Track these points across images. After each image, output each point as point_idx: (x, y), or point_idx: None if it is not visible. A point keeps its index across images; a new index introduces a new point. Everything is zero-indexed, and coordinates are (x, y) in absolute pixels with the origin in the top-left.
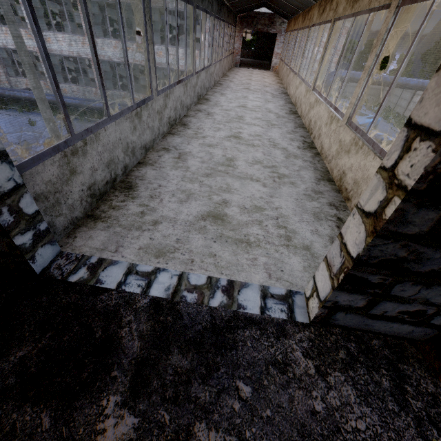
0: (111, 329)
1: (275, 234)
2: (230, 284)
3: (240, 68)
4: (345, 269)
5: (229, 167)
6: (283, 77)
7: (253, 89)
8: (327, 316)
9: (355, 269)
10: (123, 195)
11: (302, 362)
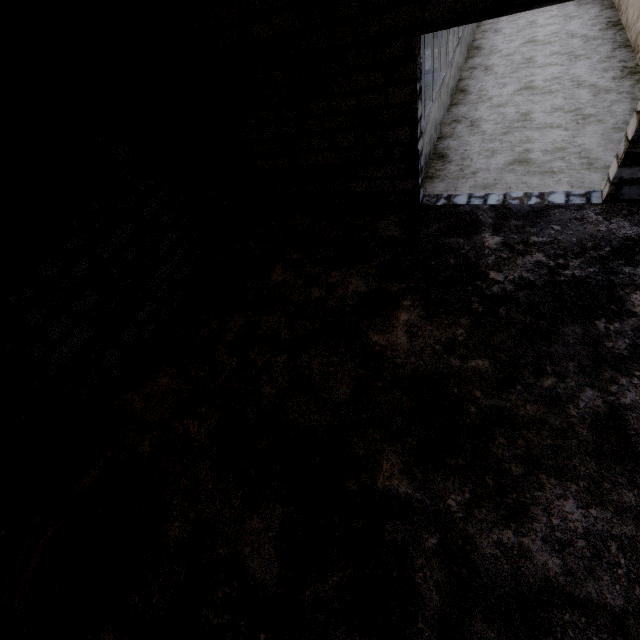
0: (473, 217)
1: (577, 164)
2: (541, 194)
3: None
4: (625, 150)
5: (525, 121)
6: None
7: None
8: (615, 193)
9: (631, 147)
10: (440, 162)
11: (594, 217)
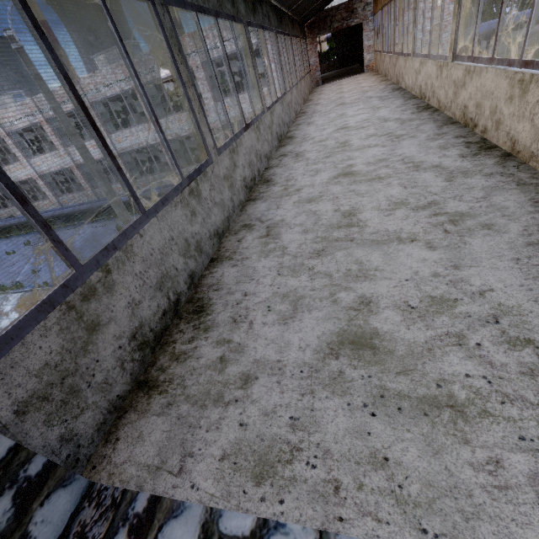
0: None
1: (513, 368)
2: None
3: (324, 85)
4: None
5: (351, 227)
6: (387, 71)
7: (349, 102)
8: None
9: None
10: (191, 327)
11: None
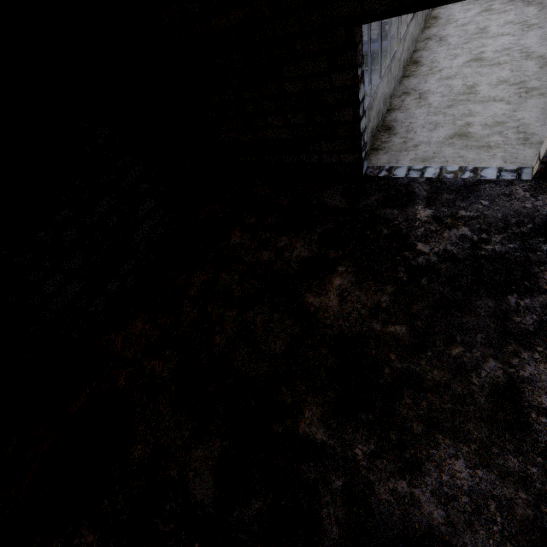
0: (409, 190)
1: (513, 138)
2: (475, 168)
3: None
4: None
5: (470, 94)
6: None
7: None
8: (545, 171)
9: None
10: (387, 134)
11: (522, 193)
